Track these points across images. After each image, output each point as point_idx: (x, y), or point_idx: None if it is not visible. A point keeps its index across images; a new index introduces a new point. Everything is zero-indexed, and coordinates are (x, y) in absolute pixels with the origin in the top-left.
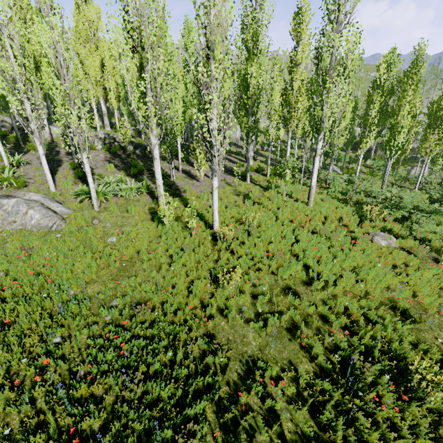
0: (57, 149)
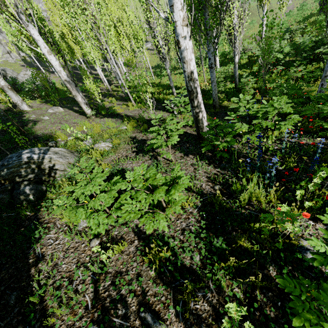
0: None
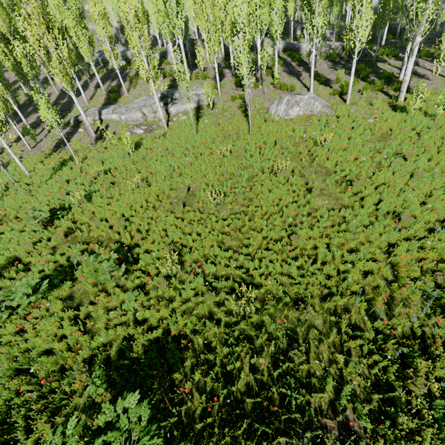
0: (288, 63)
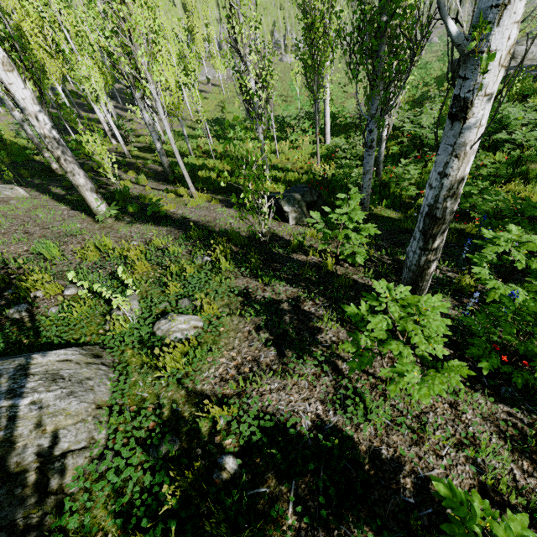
0: None
